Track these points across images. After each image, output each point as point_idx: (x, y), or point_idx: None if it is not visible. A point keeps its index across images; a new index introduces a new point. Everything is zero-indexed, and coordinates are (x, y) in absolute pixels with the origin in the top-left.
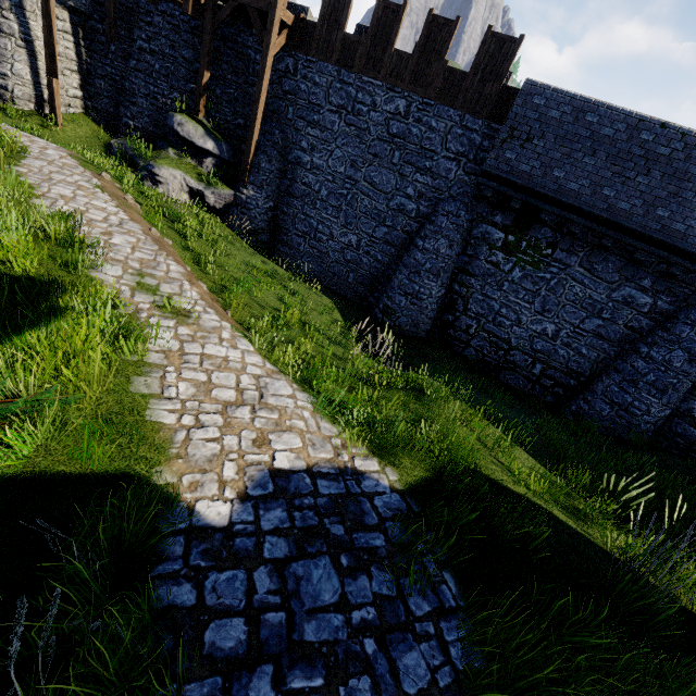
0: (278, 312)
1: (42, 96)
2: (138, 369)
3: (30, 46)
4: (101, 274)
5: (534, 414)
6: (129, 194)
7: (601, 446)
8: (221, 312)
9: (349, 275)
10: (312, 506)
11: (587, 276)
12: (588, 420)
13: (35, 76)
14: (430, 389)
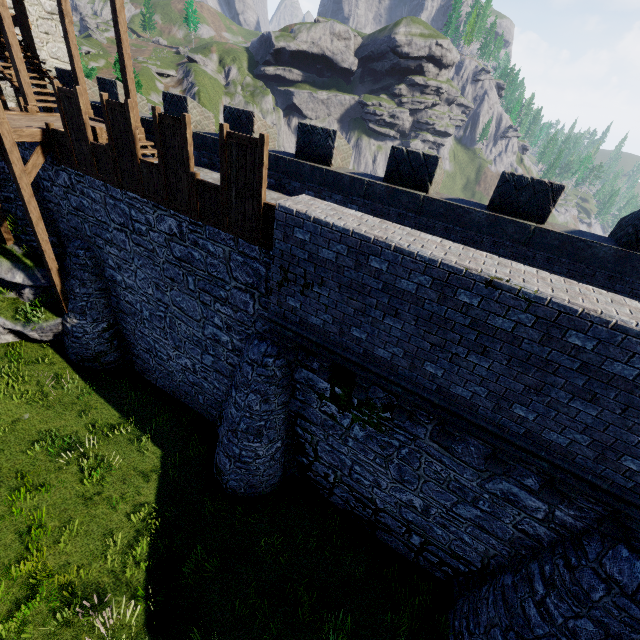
0: None
1: None
2: None
3: None
4: None
5: None
6: None
7: None
8: None
9: (199, 397)
10: None
11: (445, 455)
12: None
13: None
14: None
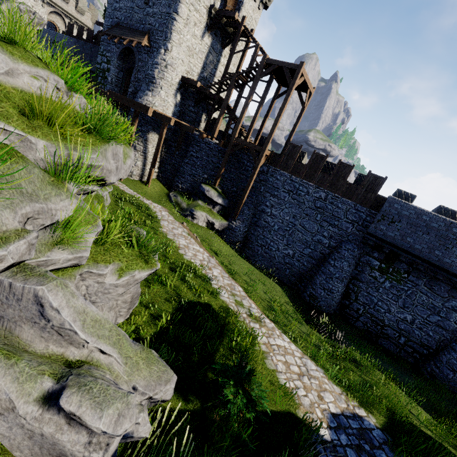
0: (269, 302)
1: (144, 173)
2: (263, 355)
3: (145, 154)
4: (223, 297)
5: (406, 372)
6: (192, 231)
7: (453, 400)
8: (263, 313)
9: (286, 270)
10: (353, 433)
11: (429, 292)
12: (440, 380)
13: (143, 166)
14: (360, 360)
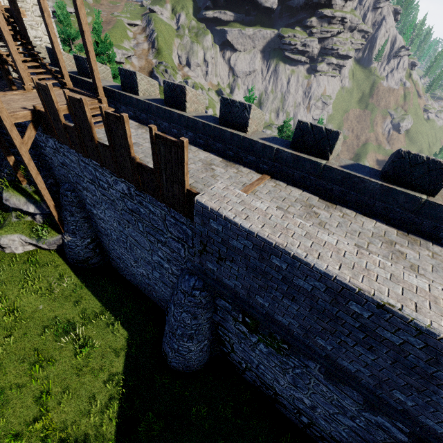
0: (14, 440)
1: None
2: None
3: None
4: None
5: None
6: None
7: None
8: None
9: (153, 292)
10: None
11: (330, 384)
12: None
13: None
14: None
